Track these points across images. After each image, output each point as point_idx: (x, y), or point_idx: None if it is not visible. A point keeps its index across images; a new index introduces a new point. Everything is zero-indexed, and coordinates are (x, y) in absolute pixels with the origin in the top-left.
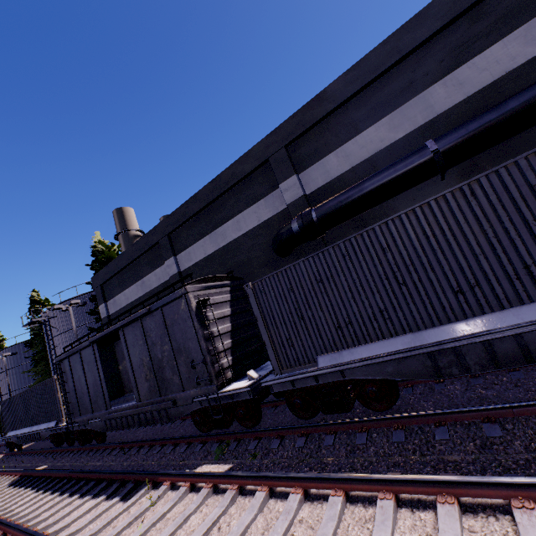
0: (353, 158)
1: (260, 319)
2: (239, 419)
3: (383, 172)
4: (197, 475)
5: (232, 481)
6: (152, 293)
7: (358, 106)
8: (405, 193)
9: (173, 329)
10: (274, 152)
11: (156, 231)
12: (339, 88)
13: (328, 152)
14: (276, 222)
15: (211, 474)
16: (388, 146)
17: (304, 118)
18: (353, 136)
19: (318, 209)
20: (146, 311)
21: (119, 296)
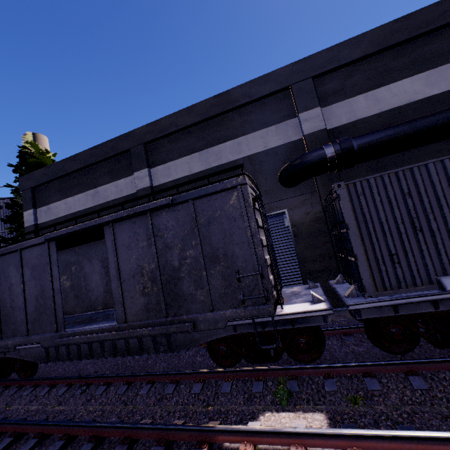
0: (384, 104)
1: (354, 227)
2: (291, 350)
3: (439, 113)
4: (314, 434)
5: (407, 447)
6: (106, 205)
7: (397, 57)
8: (432, 146)
9: (209, 229)
10: (299, 80)
11: (129, 137)
12: (384, 34)
13: (358, 93)
14: (286, 151)
15: (353, 434)
16: (421, 99)
17: (340, 54)
18: (386, 83)
19: (360, 139)
20: (167, 201)
21: (57, 203)
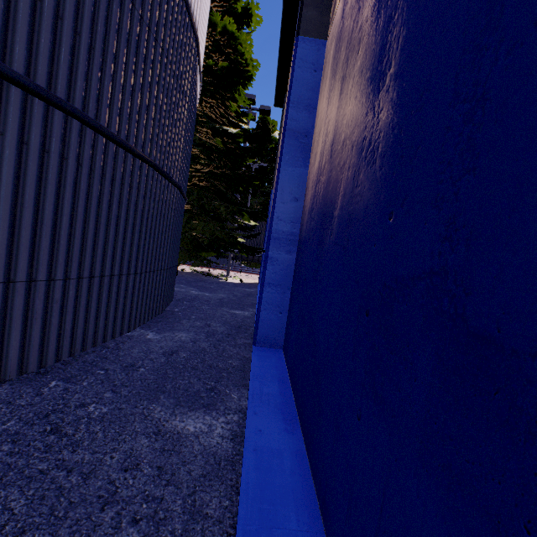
0: None
1: None
2: None
3: None
4: None
5: None
6: None
7: None
8: None
9: None
10: None
11: None
12: None
13: None
14: None
15: None
16: None
17: None
18: None
19: None
20: None
21: None
